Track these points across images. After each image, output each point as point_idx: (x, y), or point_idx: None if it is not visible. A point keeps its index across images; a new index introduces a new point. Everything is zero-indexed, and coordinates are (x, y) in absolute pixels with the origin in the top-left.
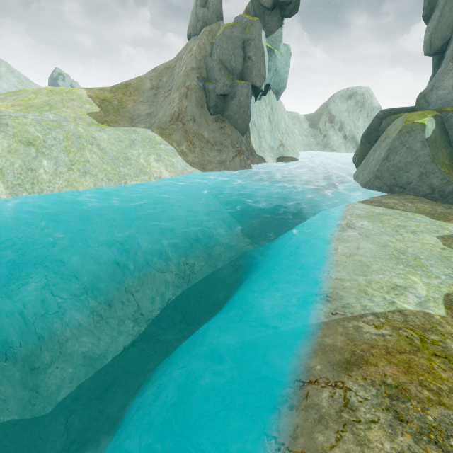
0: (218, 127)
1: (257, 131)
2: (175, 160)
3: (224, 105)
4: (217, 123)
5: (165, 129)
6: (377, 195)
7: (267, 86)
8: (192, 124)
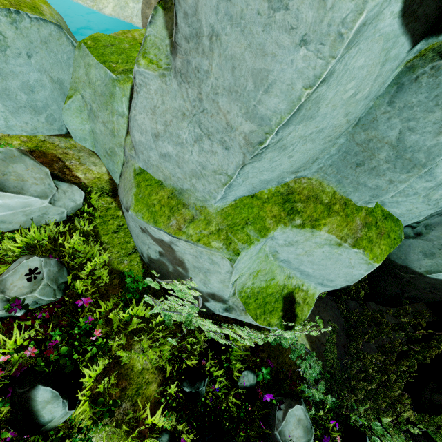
0: None
1: None
2: (132, 5)
3: None
4: None
5: None
6: None
7: None
8: None
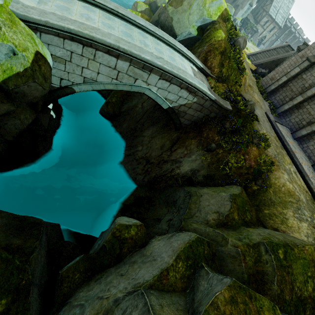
0: None
1: None
2: None
3: None
4: None
5: None
6: None
7: None
8: None
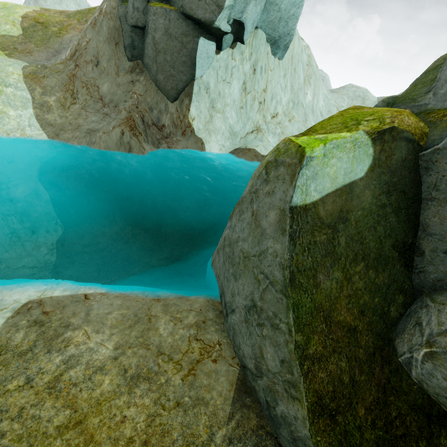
0: (128, 80)
1: (211, 99)
2: (15, 113)
3: (143, 45)
4: (132, 74)
5: (46, 69)
6: (216, 286)
7: (241, 25)
8: (91, 68)
